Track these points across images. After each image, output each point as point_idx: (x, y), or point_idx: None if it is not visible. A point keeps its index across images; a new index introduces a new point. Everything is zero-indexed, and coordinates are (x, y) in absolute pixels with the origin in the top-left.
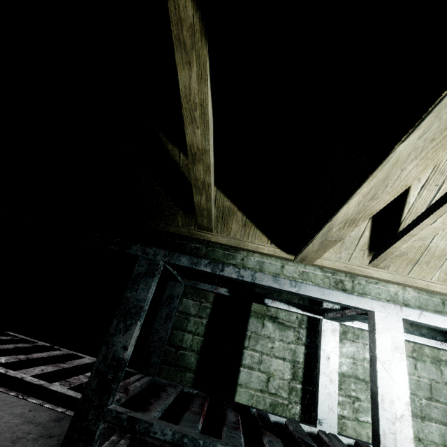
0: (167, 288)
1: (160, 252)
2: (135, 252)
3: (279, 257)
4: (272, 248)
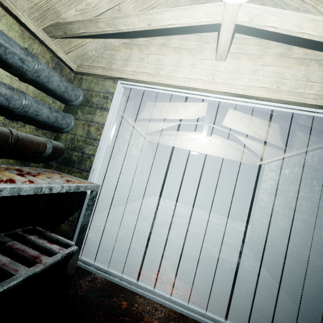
0: None
1: None
2: None
3: None
4: None
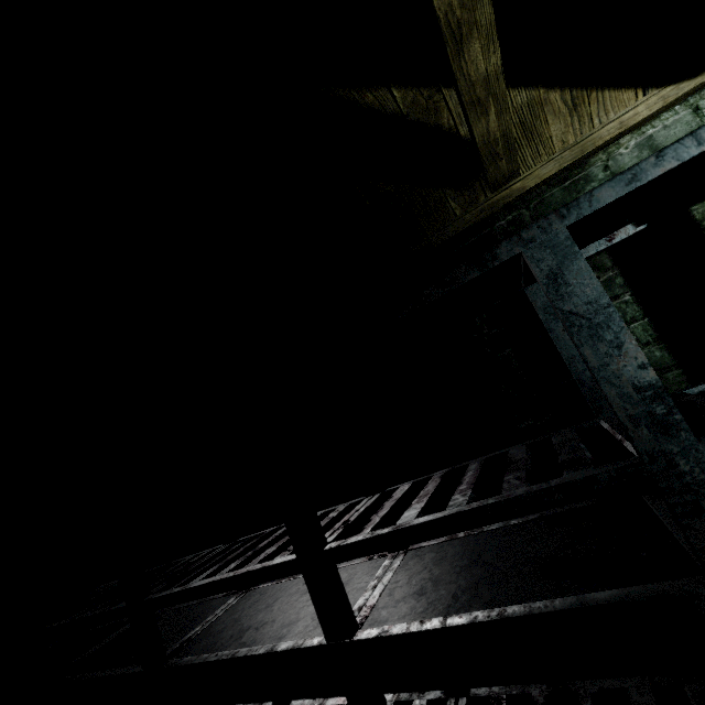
0: (531, 300)
1: (551, 219)
2: (509, 255)
3: (678, 100)
4: (653, 97)
